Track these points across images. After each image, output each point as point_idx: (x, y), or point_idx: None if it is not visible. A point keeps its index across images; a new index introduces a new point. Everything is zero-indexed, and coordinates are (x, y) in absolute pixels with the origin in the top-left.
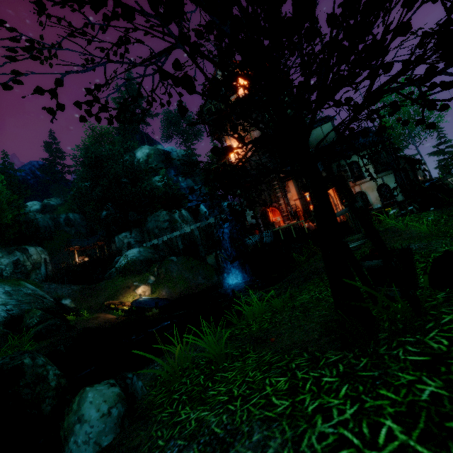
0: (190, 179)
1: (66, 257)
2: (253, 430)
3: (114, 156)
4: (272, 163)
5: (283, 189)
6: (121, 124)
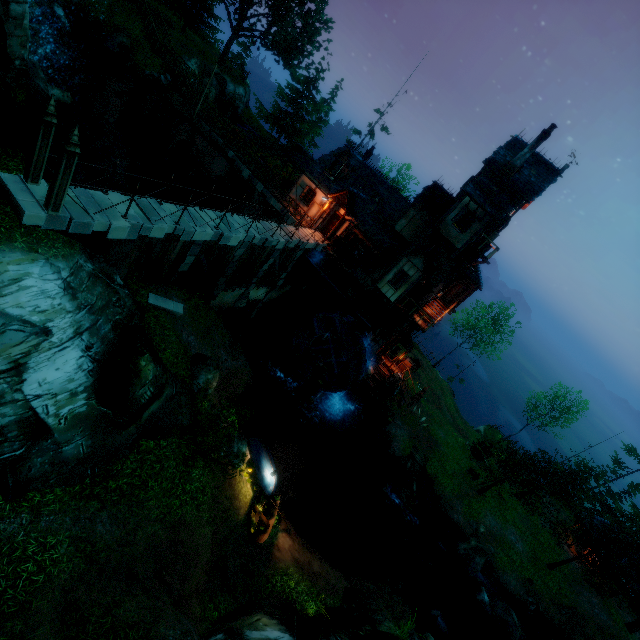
0: None
1: None
2: (486, 511)
3: None
4: None
5: None
6: None
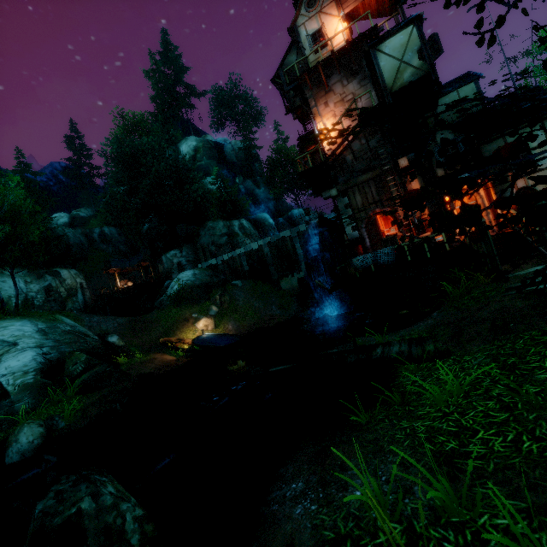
0: (249, 180)
1: (106, 281)
2: None
3: (154, 151)
4: (386, 148)
5: (401, 187)
6: (158, 108)
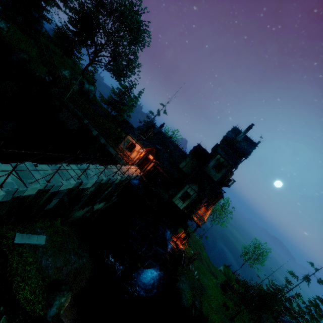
0: None
1: None
2: None
3: None
4: None
5: None
6: None
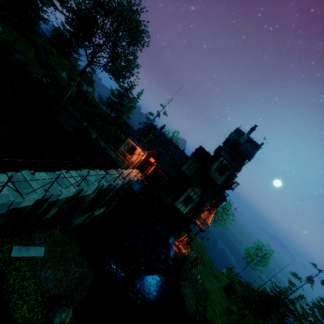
0: None
1: None
2: None
3: None
4: None
5: None
6: None
